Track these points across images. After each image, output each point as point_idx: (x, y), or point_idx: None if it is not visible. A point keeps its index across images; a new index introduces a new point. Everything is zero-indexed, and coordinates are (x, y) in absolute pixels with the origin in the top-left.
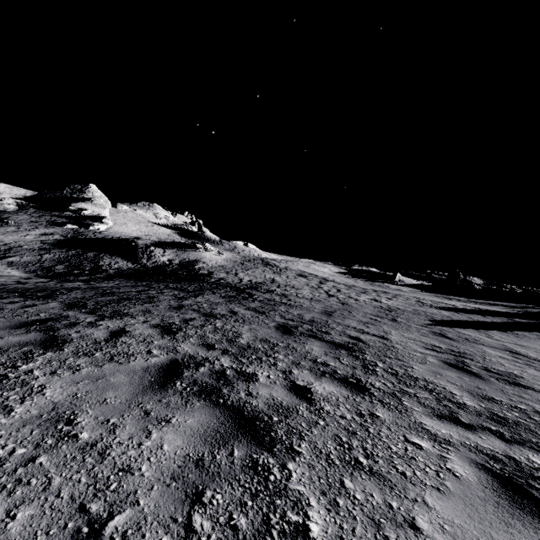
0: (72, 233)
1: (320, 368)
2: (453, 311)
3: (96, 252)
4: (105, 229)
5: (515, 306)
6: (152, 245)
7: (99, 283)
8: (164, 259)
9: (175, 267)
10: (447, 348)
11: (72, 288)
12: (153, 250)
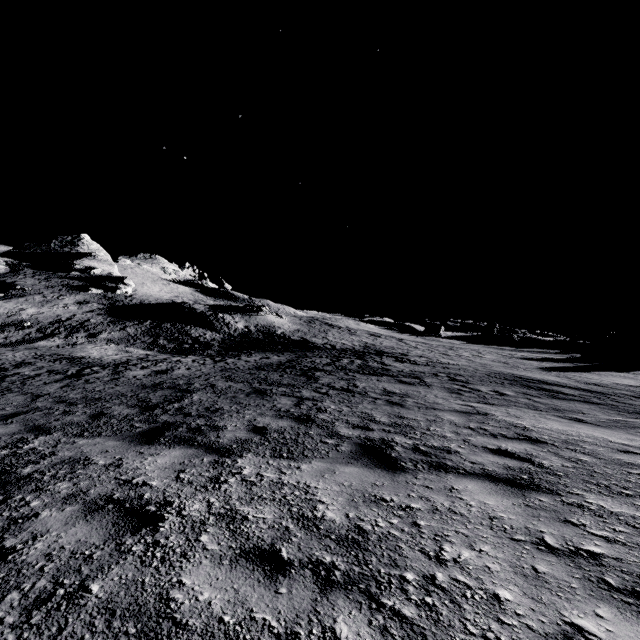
0: (105, 299)
1: (563, 391)
2: (535, 361)
3: (169, 323)
4: (131, 291)
5: (558, 353)
6: (214, 310)
7: (256, 356)
8: (241, 326)
9: (260, 334)
10: (584, 382)
11: (283, 362)
12: (223, 316)
